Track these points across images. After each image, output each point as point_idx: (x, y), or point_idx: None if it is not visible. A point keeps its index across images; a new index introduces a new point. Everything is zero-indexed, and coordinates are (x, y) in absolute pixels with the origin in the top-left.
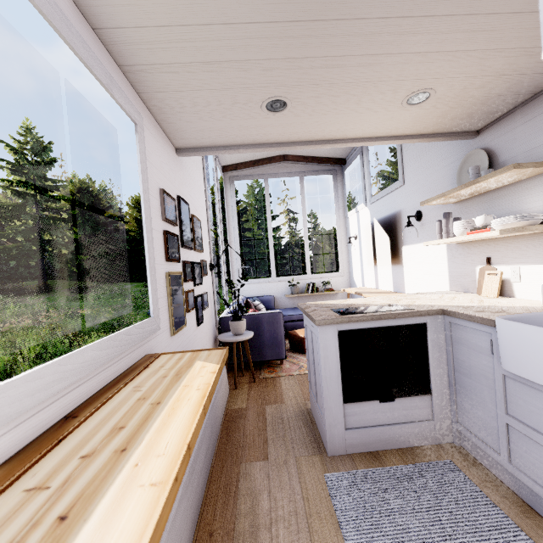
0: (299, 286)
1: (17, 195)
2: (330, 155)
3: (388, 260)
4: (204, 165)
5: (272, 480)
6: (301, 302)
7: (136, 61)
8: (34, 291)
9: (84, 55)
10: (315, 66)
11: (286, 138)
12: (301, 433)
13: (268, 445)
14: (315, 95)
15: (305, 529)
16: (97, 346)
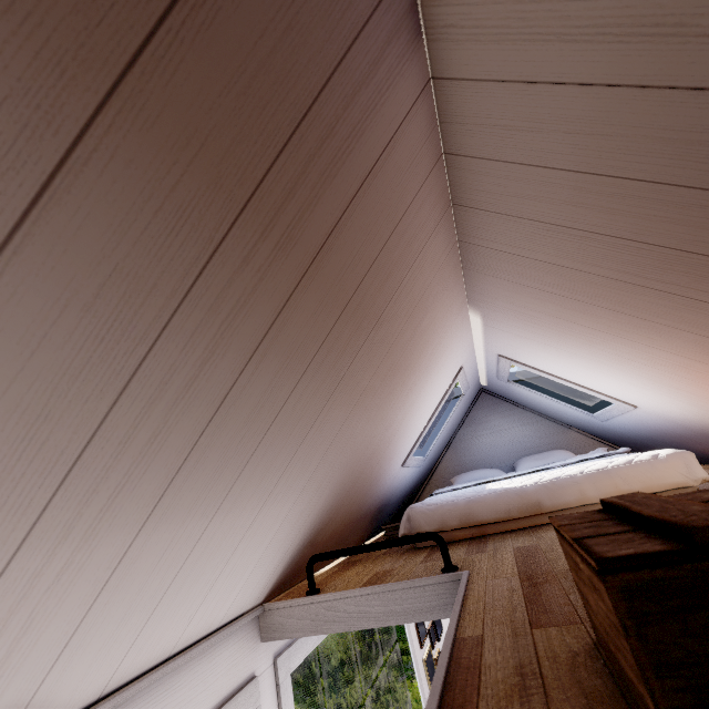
0: None
1: None
2: None
3: None
4: None
5: None
6: None
7: None
8: None
9: None
10: None
11: None
12: None
13: None
14: None
15: None
16: None
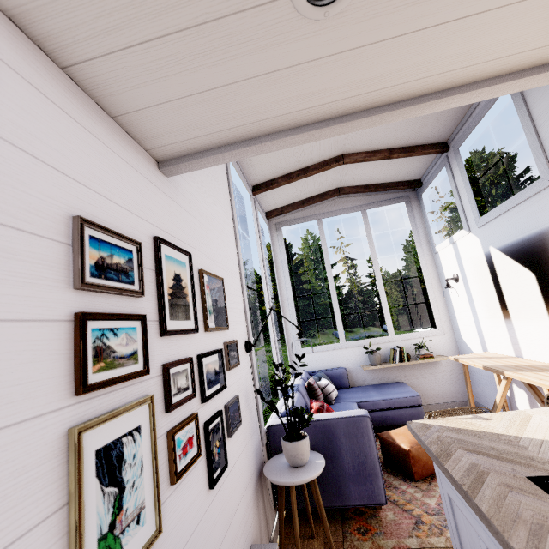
0: (379, 352)
1: None
2: (399, 178)
3: (538, 311)
4: (232, 203)
5: None
6: (386, 375)
7: None
8: None
9: None
10: None
11: (351, 102)
12: None
13: None
14: None
15: None
16: None
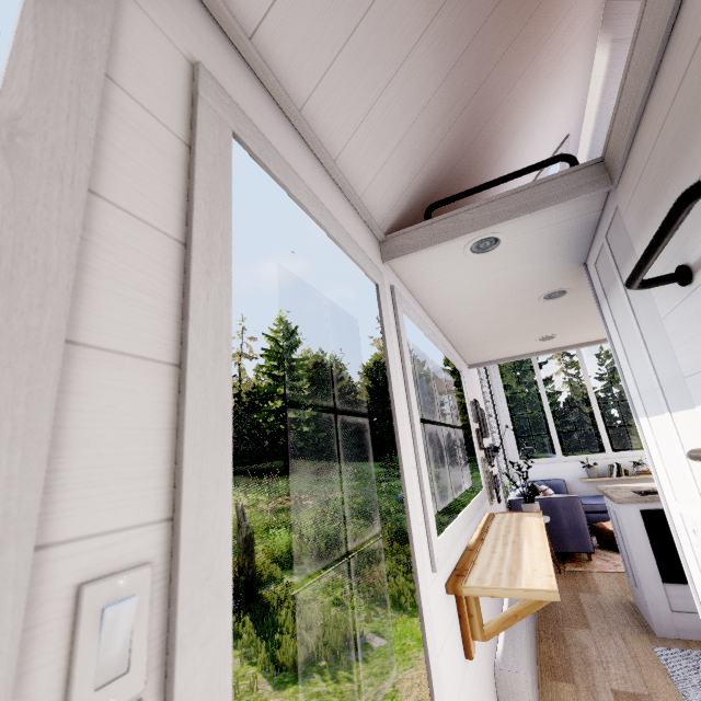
0: (597, 467)
1: (271, 378)
2: None
3: None
4: None
5: (598, 641)
6: None
7: (463, 344)
8: (281, 471)
9: (452, 359)
10: (572, 323)
11: (556, 346)
12: (624, 618)
13: (588, 621)
14: (576, 329)
15: (634, 670)
16: (478, 499)
